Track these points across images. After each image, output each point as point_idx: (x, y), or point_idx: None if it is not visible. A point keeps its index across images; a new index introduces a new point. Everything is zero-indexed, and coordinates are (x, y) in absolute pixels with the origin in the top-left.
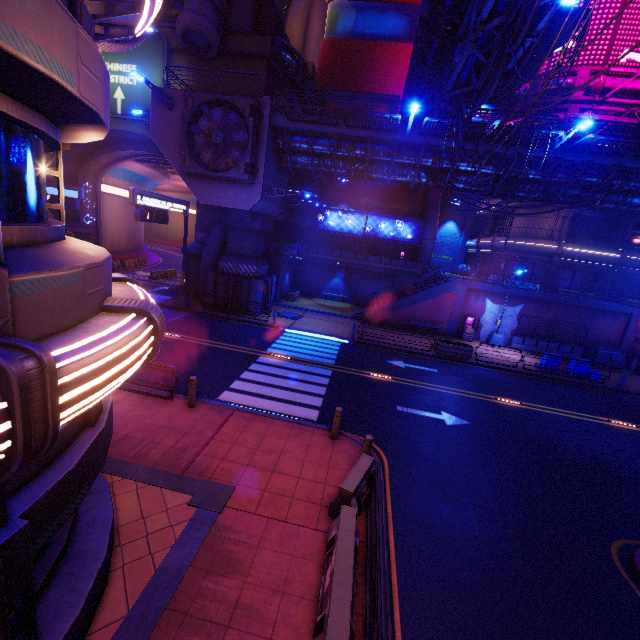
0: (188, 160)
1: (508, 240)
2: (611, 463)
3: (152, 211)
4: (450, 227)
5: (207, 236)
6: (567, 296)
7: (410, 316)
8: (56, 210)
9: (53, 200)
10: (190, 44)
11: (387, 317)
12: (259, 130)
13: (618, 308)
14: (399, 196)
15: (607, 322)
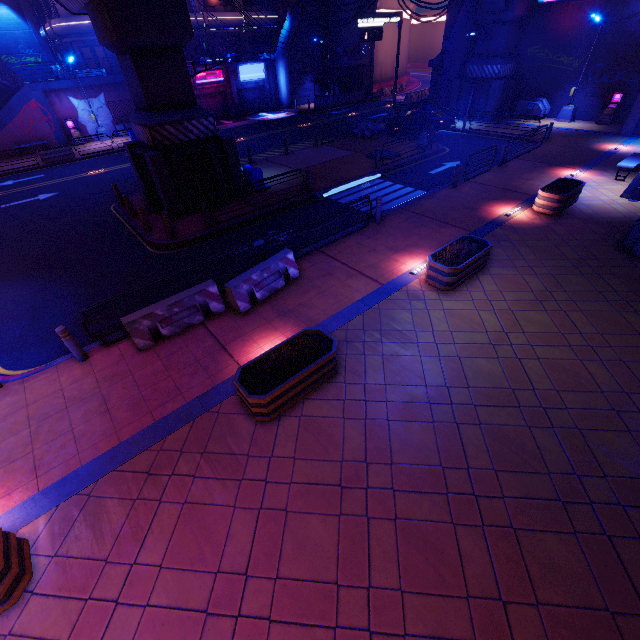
0: None
1: (61, 22)
2: None
3: None
4: (5, 14)
5: None
6: None
7: (12, 141)
8: None
9: None
10: None
11: None
12: None
13: None
14: None
15: None
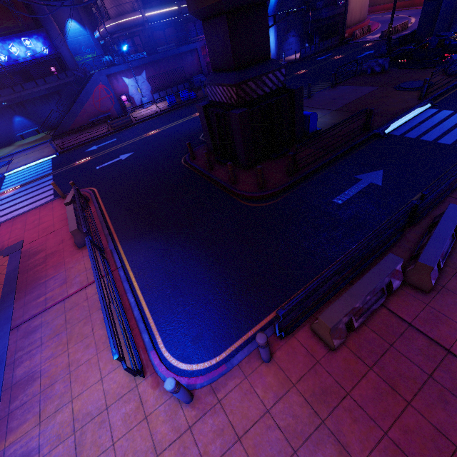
0: None
1: (112, 23)
2: (191, 132)
3: None
4: (73, 26)
5: None
6: (162, 52)
7: (88, 116)
8: None
9: None
10: None
11: (74, 125)
12: None
13: (189, 47)
14: (2, 11)
15: (190, 59)
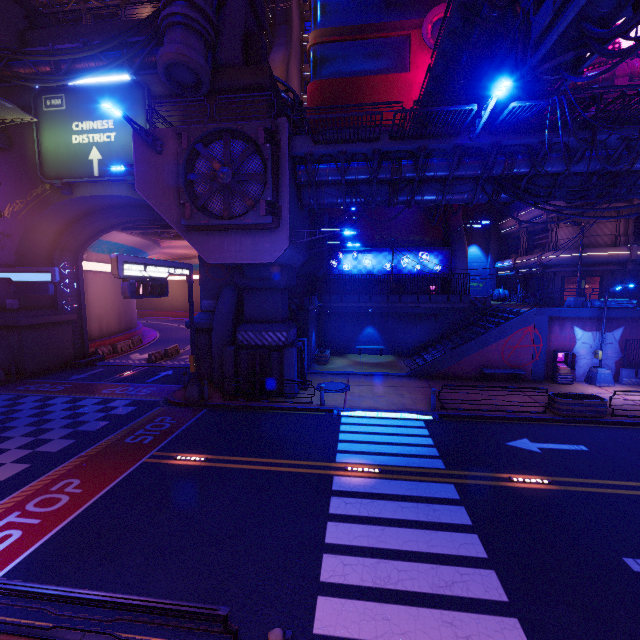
0: (188, 210)
1: (562, 254)
2: None
3: (146, 282)
4: (473, 251)
5: (215, 303)
6: None
7: (481, 362)
8: (27, 299)
9: (20, 288)
10: (175, 83)
11: (452, 368)
12: (278, 159)
13: None
14: (417, 226)
15: None
